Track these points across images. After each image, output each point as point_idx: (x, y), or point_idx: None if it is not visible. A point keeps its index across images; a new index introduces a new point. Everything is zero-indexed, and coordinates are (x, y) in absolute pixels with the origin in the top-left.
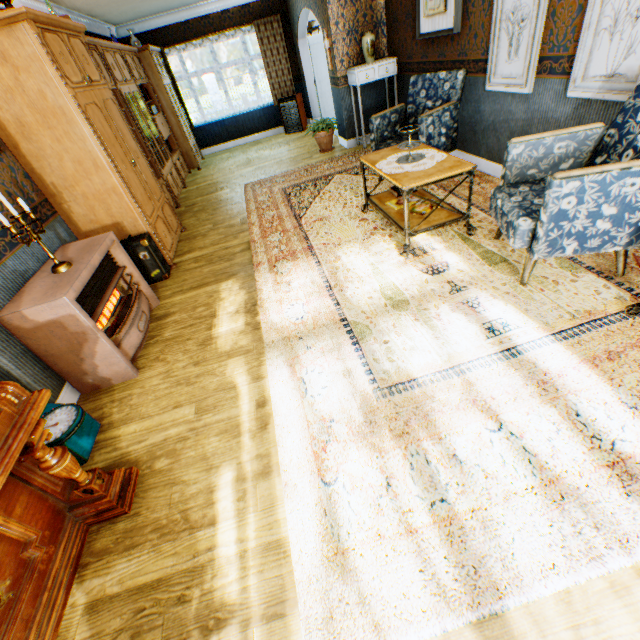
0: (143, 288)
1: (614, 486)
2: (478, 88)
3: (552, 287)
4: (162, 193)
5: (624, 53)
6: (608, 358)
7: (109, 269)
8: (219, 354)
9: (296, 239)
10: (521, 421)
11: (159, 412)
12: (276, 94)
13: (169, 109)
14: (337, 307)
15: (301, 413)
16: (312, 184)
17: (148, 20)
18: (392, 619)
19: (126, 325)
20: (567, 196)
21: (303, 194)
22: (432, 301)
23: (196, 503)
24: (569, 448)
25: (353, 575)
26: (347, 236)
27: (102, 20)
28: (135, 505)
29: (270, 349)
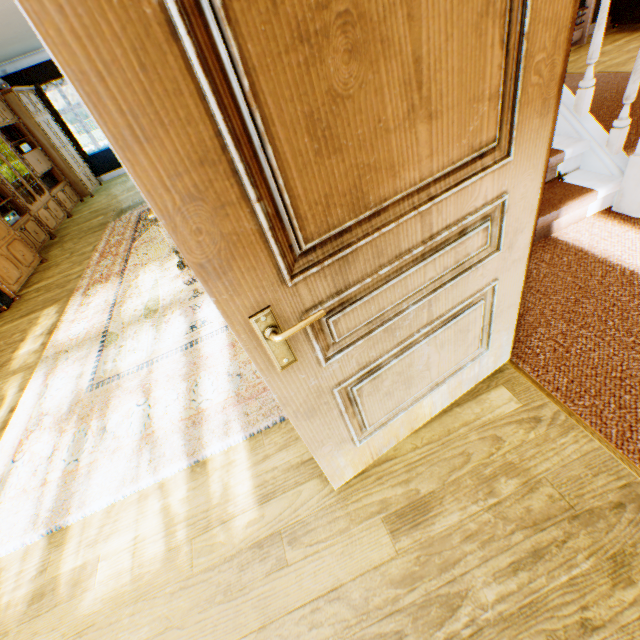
0: None
1: (181, 432)
2: None
3: None
4: (10, 231)
5: None
6: None
7: None
8: (8, 373)
9: (121, 262)
10: (163, 395)
11: None
12: None
13: (47, 144)
14: (110, 321)
15: (32, 412)
16: None
17: (18, 60)
18: None
19: None
20: None
21: None
22: (175, 308)
23: None
24: (177, 410)
25: None
26: (158, 255)
27: None
28: None
29: (43, 363)
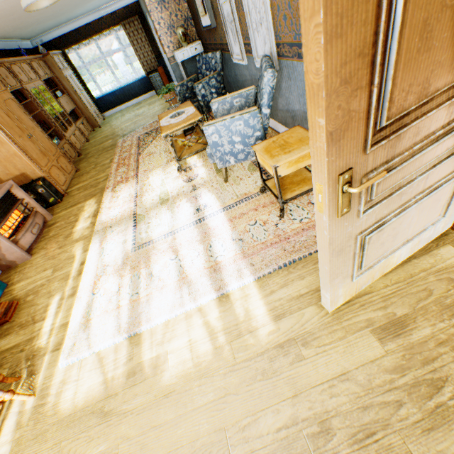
0: (39, 210)
1: (206, 276)
2: (232, 61)
3: (239, 182)
4: (57, 150)
5: (264, 43)
6: (240, 217)
7: (12, 201)
8: (73, 241)
9: (133, 169)
10: (187, 253)
11: (36, 274)
12: (146, 69)
13: (71, 91)
14: (136, 207)
15: (97, 264)
16: (156, 131)
17: (50, 32)
18: (97, 341)
19: (23, 231)
20: (213, 134)
21: (148, 139)
22: (181, 198)
23: (40, 312)
24: (200, 262)
25: (89, 328)
26: (159, 164)
27: (17, 39)
28: (14, 317)
29: (96, 235)
